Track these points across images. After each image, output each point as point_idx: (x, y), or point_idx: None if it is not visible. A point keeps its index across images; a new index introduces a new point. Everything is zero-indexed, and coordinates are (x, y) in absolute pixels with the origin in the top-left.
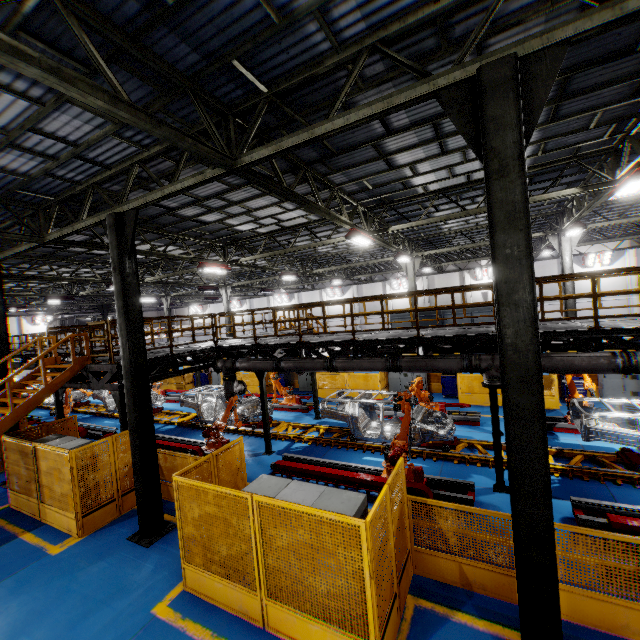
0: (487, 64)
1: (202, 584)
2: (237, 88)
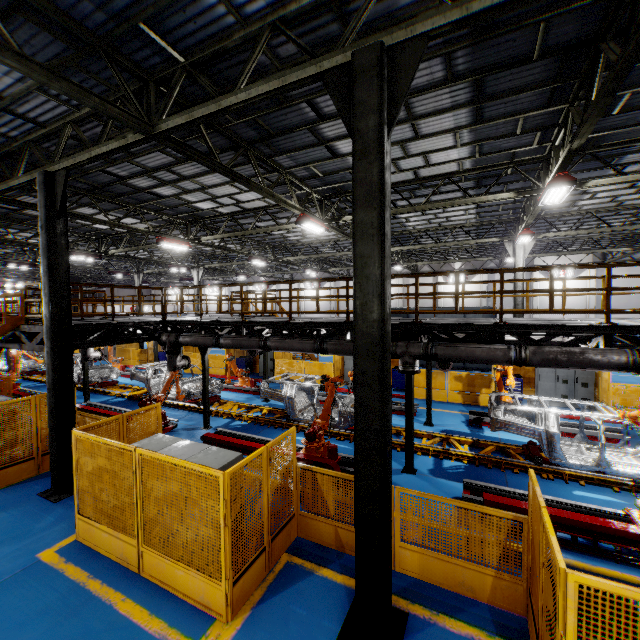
0: (358, 50)
1: (92, 534)
2: (154, 54)
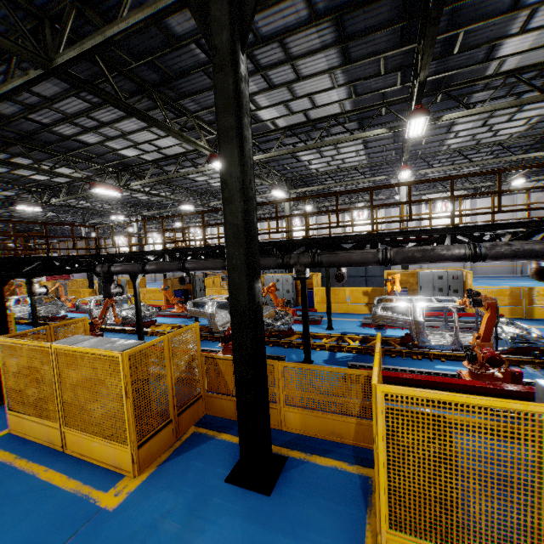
0: None
1: (23, 426)
2: None
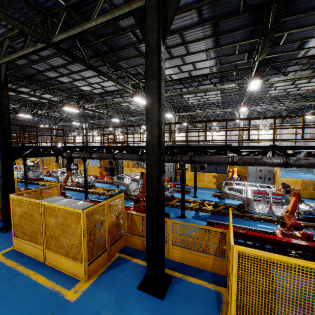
0: None
1: (21, 246)
2: (49, 1)
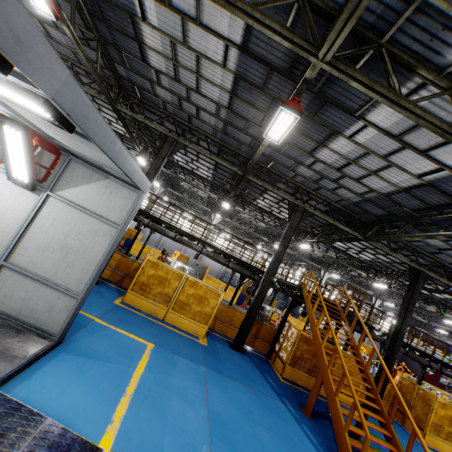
0: None
1: (432, 440)
2: None
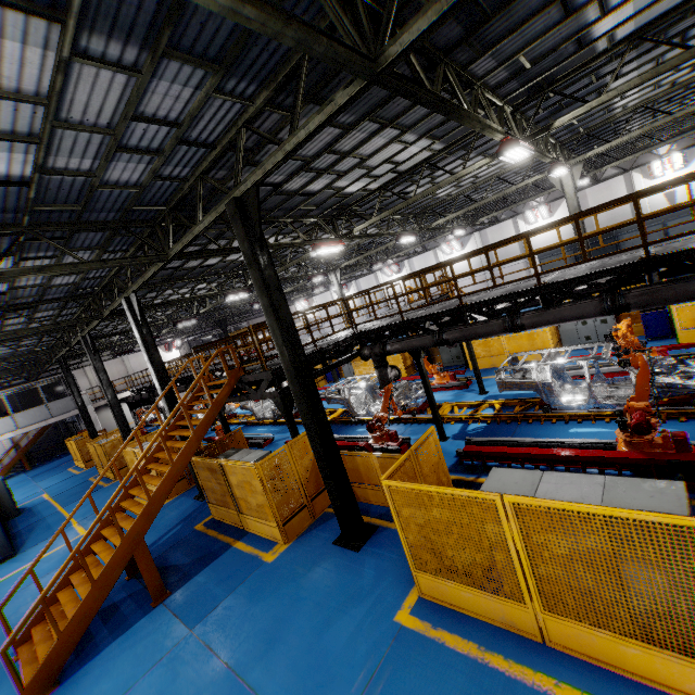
0: None
1: (443, 592)
2: None
